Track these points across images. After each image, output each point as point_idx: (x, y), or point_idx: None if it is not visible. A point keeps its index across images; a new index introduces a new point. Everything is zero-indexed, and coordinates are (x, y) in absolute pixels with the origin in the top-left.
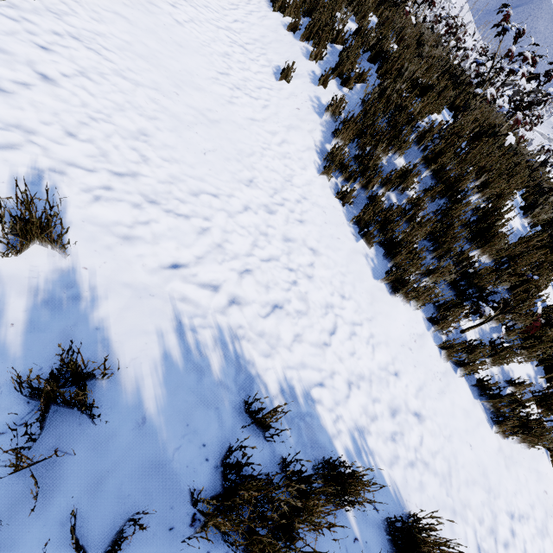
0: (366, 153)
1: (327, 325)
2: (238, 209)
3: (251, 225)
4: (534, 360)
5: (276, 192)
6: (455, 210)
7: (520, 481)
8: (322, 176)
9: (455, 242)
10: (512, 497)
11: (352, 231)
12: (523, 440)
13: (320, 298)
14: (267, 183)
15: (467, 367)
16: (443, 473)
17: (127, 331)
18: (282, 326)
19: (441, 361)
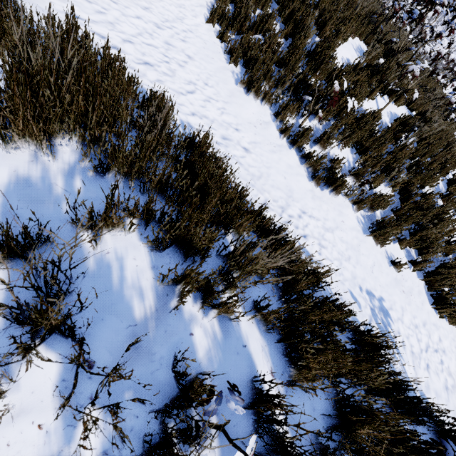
0: (241, 4)
1: (187, 88)
2: (131, 15)
3: (140, 26)
4: (346, 141)
5: (167, 21)
6: (300, 41)
7: (322, 208)
8: (209, 24)
9: (298, 62)
10: (310, 208)
11: (225, 57)
12: (330, 188)
13: (186, 77)
14: (161, 15)
15: (298, 144)
16: (254, 174)
17: (34, 14)
18: (149, 72)
19: (279, 140)
